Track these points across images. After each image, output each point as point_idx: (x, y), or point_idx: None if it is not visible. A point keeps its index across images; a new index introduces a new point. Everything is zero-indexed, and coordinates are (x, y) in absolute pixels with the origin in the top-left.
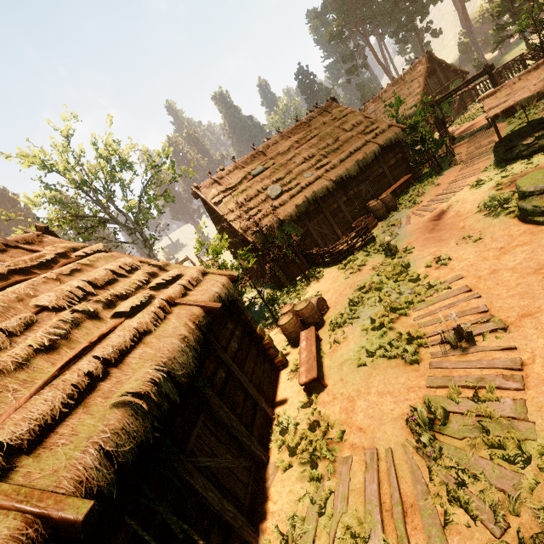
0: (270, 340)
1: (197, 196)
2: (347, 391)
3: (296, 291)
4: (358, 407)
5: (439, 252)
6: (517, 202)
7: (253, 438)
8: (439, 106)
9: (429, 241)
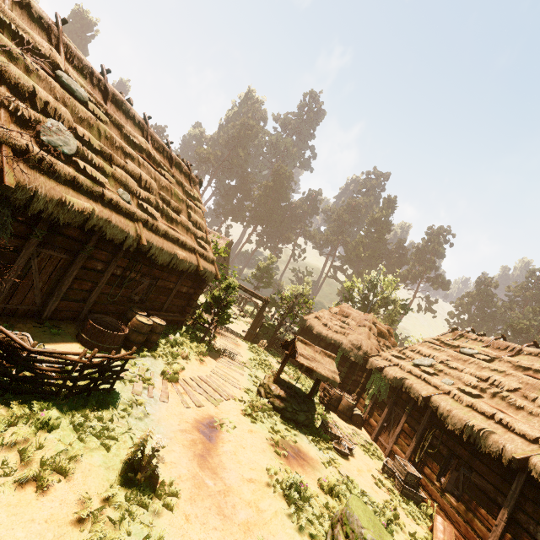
0: None
1: None
2: None
3: None
4: None
5: None
6: (341, 539)
7: None
8: None
9: (203, 497)
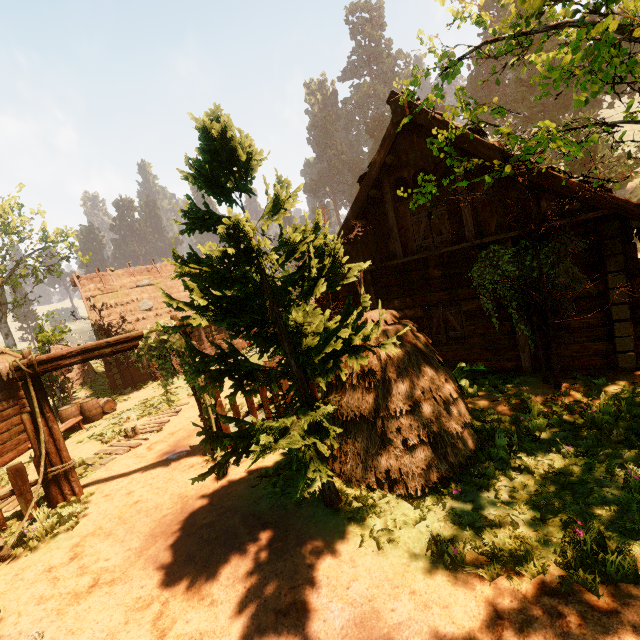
0: None
1: (75, 284)
2: None
3: (118, 394)
4: None
5: None
6: None
7: None
8: None
9: None
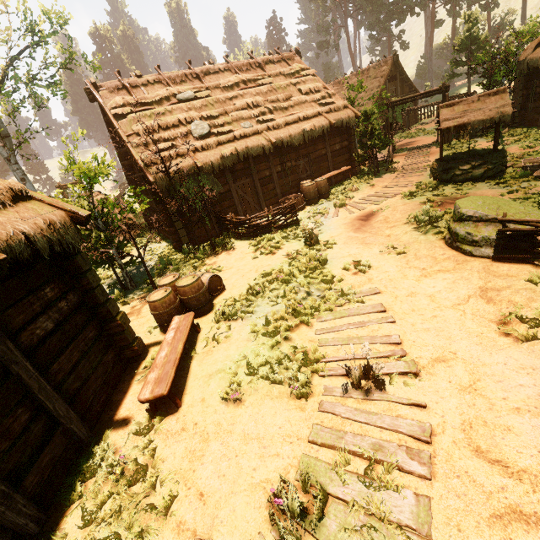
0: (124, 321)
1: (93, 98)
2: (204, 421)
3: (195, 258)
4: (210, 454)
5: (359, 256)
6: (450, 224)
7: (19, 494)
8: (393, 109)
9: (352, 241)
